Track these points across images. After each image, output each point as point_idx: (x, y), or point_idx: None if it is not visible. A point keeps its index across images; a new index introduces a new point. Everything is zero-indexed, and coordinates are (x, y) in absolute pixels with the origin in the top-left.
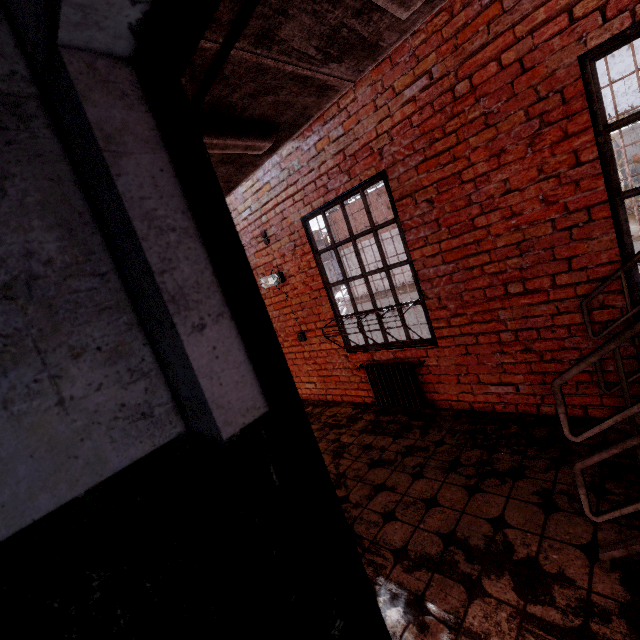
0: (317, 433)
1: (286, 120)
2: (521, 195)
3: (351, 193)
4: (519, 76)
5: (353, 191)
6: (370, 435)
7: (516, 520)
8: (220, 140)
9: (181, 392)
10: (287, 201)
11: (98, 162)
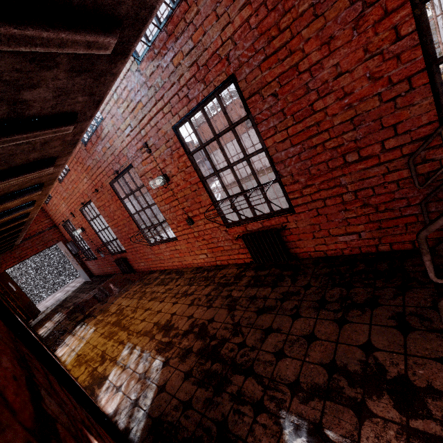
0: (213, 292)
1: (127, 12)
2: (351, 76)
3: (209, 99)
4: None
5: (210, 97)
6: (253, 288)
7: (381, 343)
8: (50, 32)
9: None
10: (158, 114)
11: None
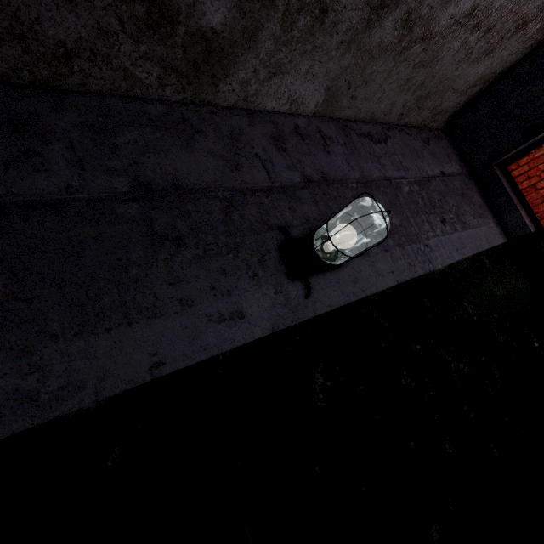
0: None
1: None
2: None
3: None
4: None
5: None
6: None
7: None
8: None
9: (511, 228)
10: None
11: (496, 182)
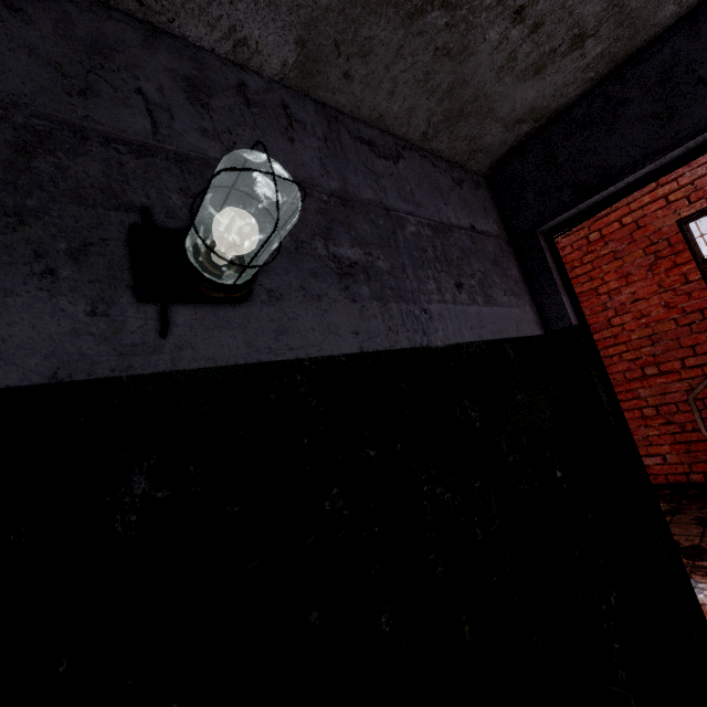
0: None
1: None
2: (647, 302)
3: None
4: (636, 230)
5: None
6: None
7: (678, 531)
8: None
9: (550, 317)
10: None
11: (539, 254)
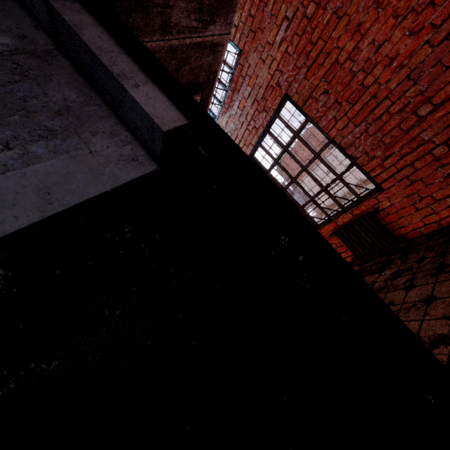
0: None
1: (203, 80)
2: (390, 43)
3: (271, 121)
4: None
5: (272, 119)
6: None
7: None
8: None
9: (145, 138)
10: None
11: (76, 40)
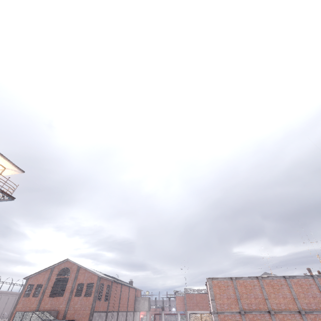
0: None
1: None
2: None
3: None
4: None
5: None
6: None
7: None
8: None
9: None
10: None
11: None
